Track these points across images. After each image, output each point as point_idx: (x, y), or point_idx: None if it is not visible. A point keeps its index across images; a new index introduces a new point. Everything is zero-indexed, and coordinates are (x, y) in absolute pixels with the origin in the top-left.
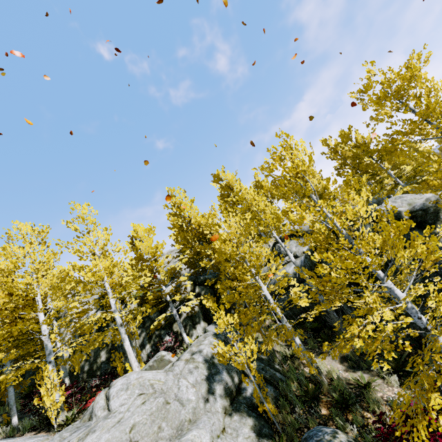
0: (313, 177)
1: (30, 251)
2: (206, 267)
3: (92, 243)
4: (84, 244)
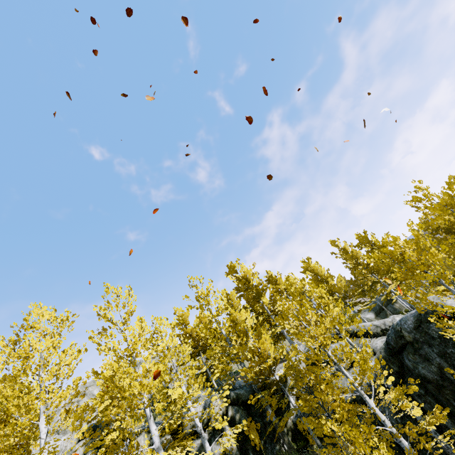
0: (432, 267)
1: (51, 347)
2: (249, 376)
3: (135, 337)
4: (125, 338)
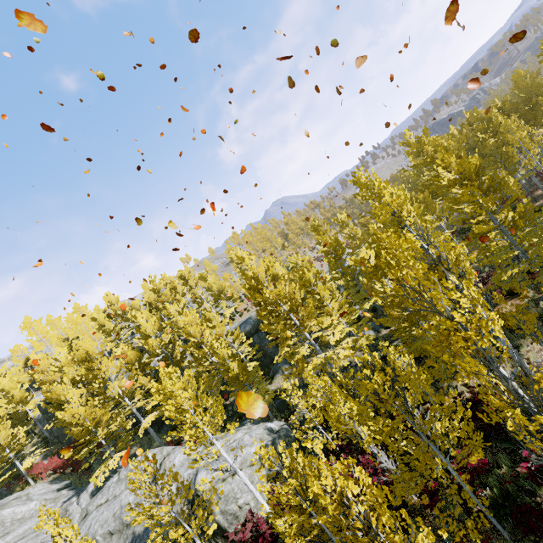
0: None
1: None
2: None
3: None
4: None
